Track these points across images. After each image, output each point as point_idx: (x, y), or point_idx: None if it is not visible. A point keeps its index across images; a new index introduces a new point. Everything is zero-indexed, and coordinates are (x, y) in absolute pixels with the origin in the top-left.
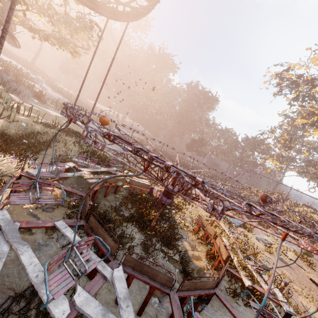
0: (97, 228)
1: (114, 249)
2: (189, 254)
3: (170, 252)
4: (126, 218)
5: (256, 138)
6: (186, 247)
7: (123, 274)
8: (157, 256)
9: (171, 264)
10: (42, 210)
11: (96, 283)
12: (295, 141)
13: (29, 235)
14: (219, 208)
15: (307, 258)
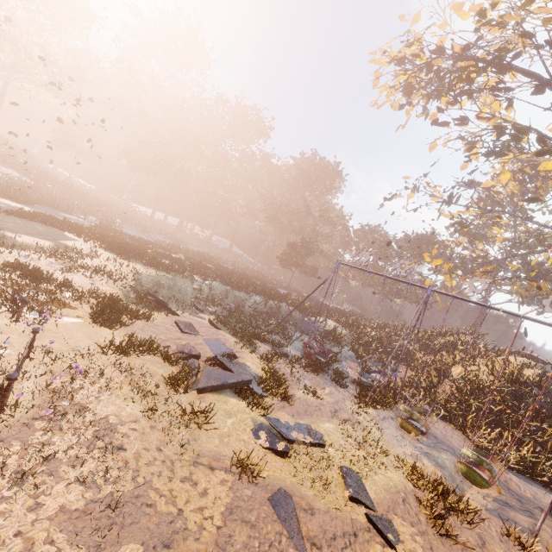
0: None
1: None
2: None
3: None
4: None
5: (421, 235)
6: None
7: None
8: None
9: None
10: None
11: None
12: (458, 198)
13: None
14: (222, 352)
15: (486, 490)
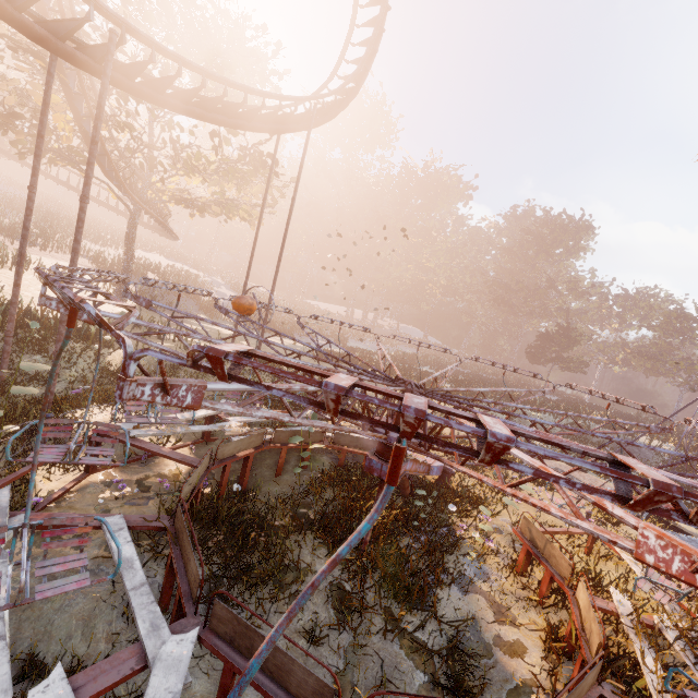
0: (182, 532)
1: (196, 584)
2: (484, 634)
3: (410, 618)
4: (309, 523)
5: None
6: (474, 611)
7: (191, 652)
8: (359, 624)
9: (406, 654)
10: (126, 502)
11: (113, 667)
12: None
13: (74, 549)
14: None
15: None
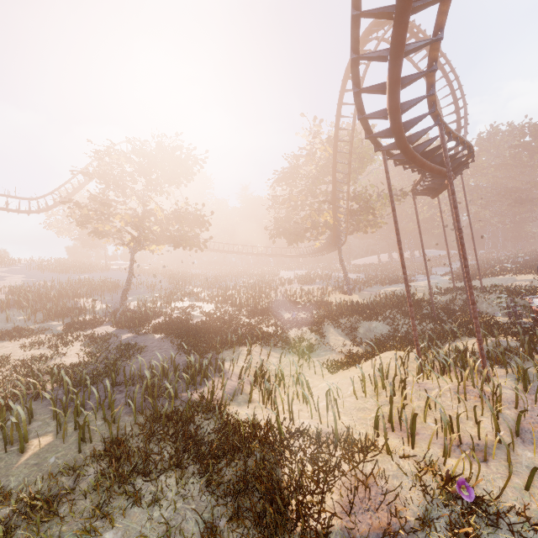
0: None
1: None
2: None
3: None
4: None
5: None
6: None
7: None
8: None
9: None
10: None
11: None
12: None
13: None
14: None
15: None
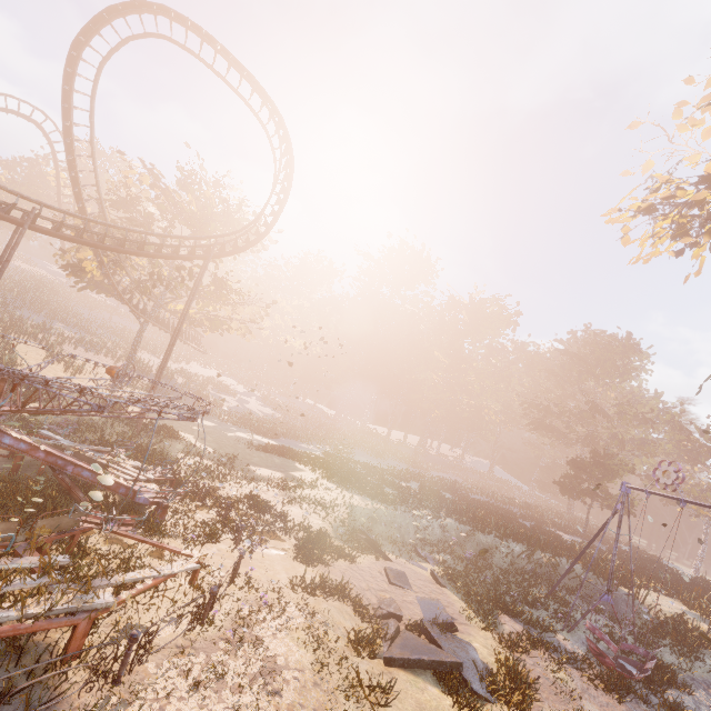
0: None
1: None
2: None
3: None
4: None
5: None
6: None
7: None
8: None
9: None
10: None
11: None
12: None
13: None
14: (438, 618)
15: None
